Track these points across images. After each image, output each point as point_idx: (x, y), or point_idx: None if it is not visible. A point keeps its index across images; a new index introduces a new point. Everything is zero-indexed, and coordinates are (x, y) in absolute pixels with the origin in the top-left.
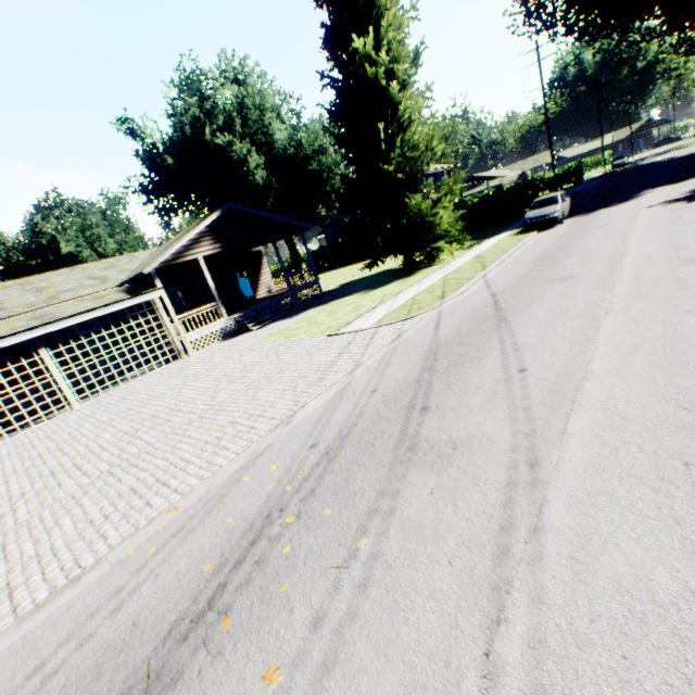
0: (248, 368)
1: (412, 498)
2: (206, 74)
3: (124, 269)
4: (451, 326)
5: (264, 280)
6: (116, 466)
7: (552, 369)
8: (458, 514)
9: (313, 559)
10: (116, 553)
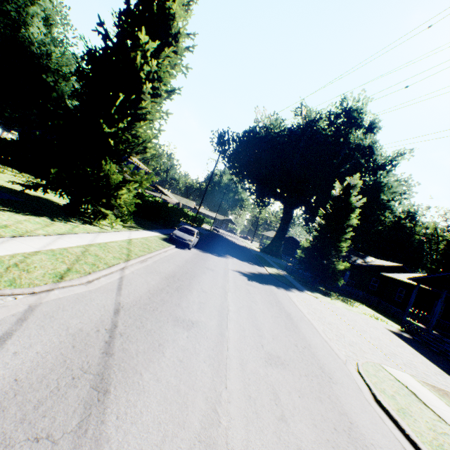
0: None
1: None
2: None
3: None
4: (14, 365)
5: None
6: None
7: None
8: None
9: None
10: None
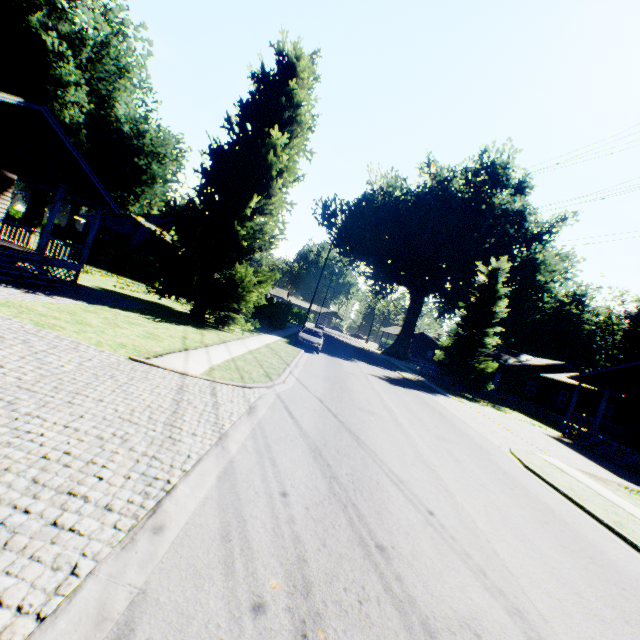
0: None
1: None
2: None
3: None
4: (308, 420)
5: None
6: None
7: (454, 519)
8: None
9: None
10: None
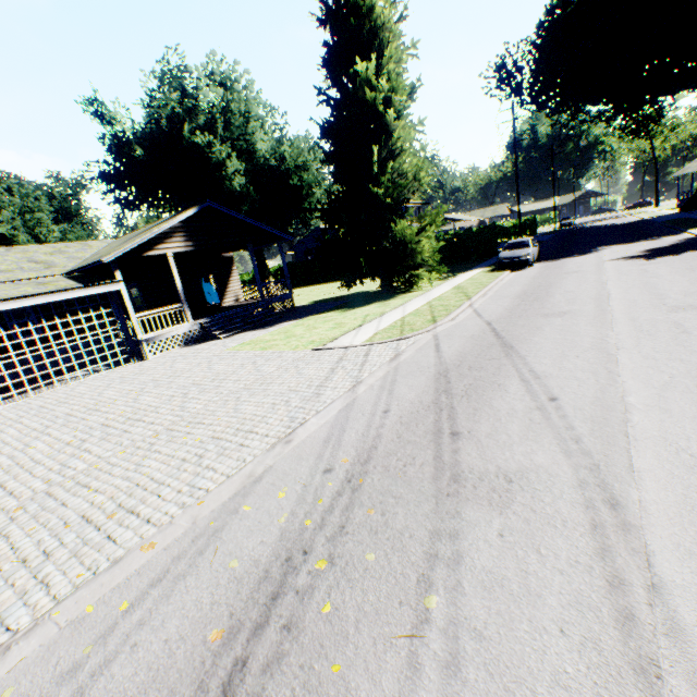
0: (221, 377)
1: (478, 542)
2: (192, 71)
3: (74, 257)
4: (453, 349)
5: (232, 288)
6: (57, 485)
7: (586, 400)
8: (547, 564)
9: (368, 624)
10: (66, 609)
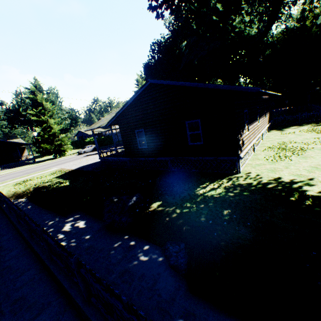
0: None
1: None
2: (25, 93)
3: None
4: None
5: (25, 155)
6: None
7: None
8: None
9: None
10: None
